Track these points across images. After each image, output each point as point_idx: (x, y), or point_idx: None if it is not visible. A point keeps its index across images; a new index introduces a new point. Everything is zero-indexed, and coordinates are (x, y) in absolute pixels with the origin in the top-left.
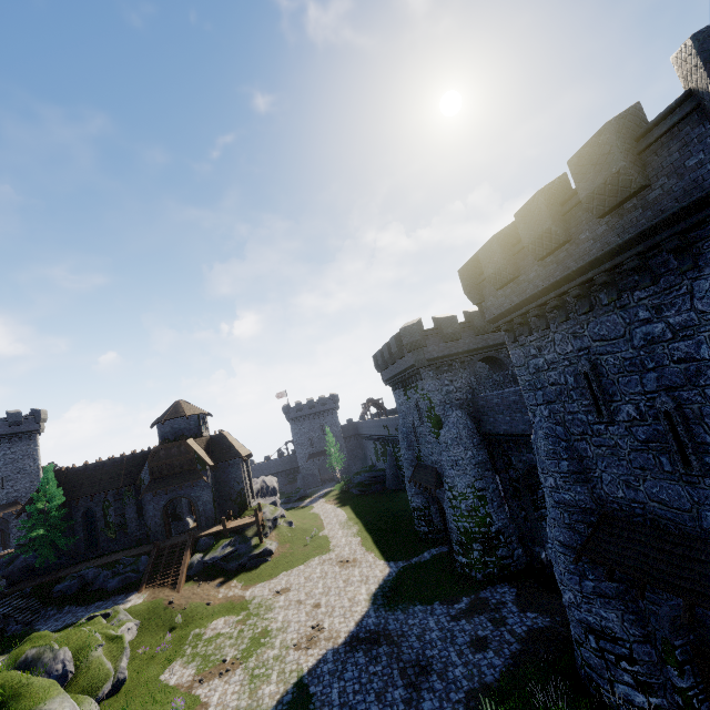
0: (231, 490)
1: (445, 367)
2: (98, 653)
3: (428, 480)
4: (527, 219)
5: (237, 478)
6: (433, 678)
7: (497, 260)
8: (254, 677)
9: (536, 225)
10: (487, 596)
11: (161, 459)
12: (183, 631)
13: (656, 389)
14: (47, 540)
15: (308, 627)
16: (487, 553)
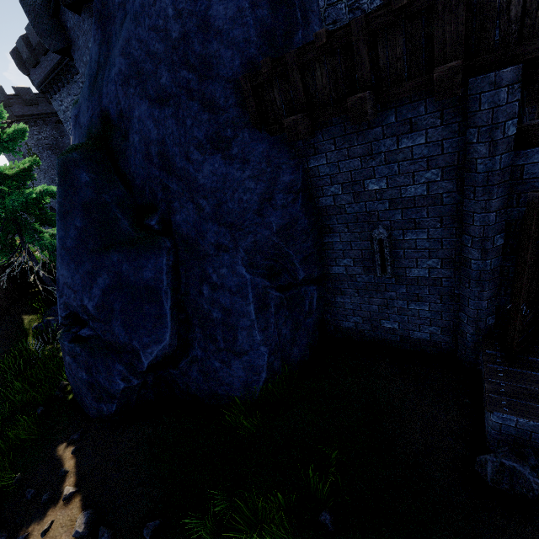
0: None
1: (32, 123)
2: None
3: None
4: (30, 33)
5: None
6: None
7: (26, 51)
8: None
9: (35, 38)
10: None
11: None
12: None
13: None
14: None
15: None
16: None
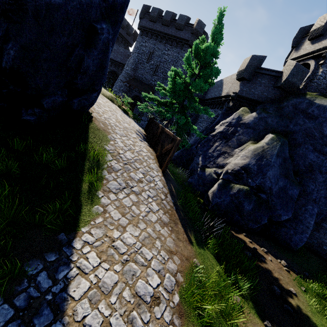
0: None
1: None
2: None
3: None
4: (167, 14)
5: None
6: None
7: (155, 14)
8: None
9: (167, 17)
10: None
11: None
12: None
13: (159, 61)
14: None
15: None
16: None
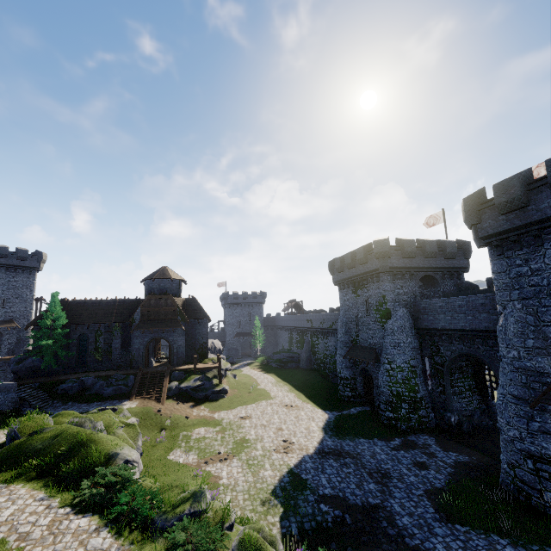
0: (196, 342)
1: (399, 276)
2: (121, 432)
3: (366, 356)
4: None
5: (202, 334)
6: (394, 481)
7: (514, 192)
8: (250, 465)
9: None
10: (414, 439)
11: (151, 306)
12: (173, 432)
13: None
14: (50, 350)
15: (280, 441)
16: (412, 411)
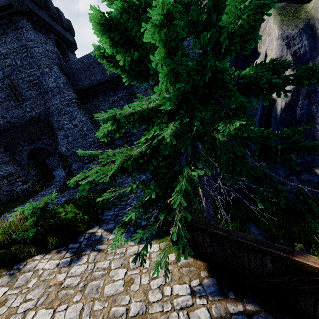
0: None
1: None
2: None
3: None
4: None
5: None
6: None
7: None
8: None
9: None
10: None
11: None
12: None
13: (4, 77)
14: None
15: None
16: None
